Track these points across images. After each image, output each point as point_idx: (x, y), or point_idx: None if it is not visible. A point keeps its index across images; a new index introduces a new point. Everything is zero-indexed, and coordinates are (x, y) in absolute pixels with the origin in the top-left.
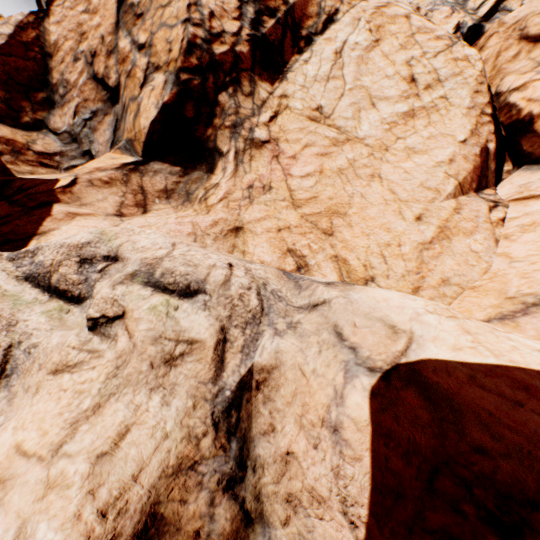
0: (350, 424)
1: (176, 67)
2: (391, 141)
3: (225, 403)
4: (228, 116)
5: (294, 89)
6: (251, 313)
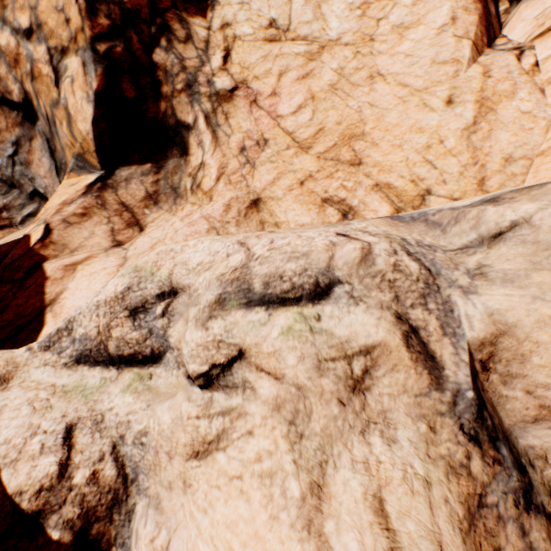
0: None
1: (87, 38)
2: (371, 27)
3: (473, 408)
4: (175, 76)
5: (232, 11)
6: (420, 282)
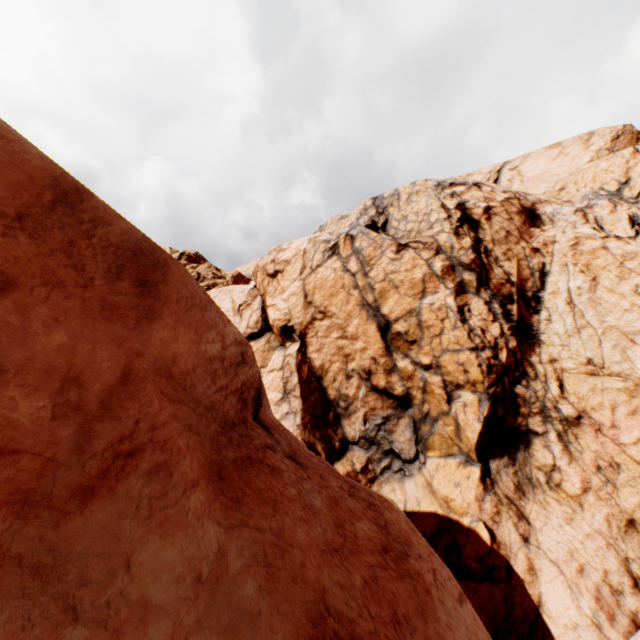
0: None
1: (484, 387)
2: None
3: None
4: (531, 403)
5: (555, 350)
6: None
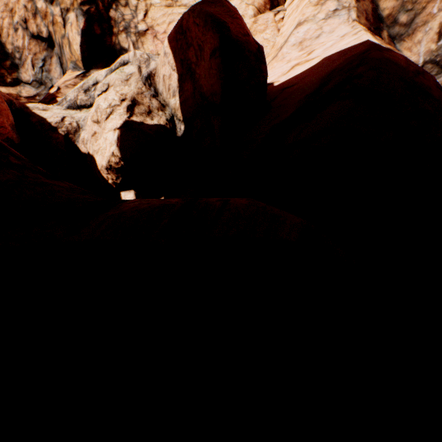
0: (166, 49)
1: (78, 4)
2: None
3: (145, 78)
4: (119, 24)
5: None
6: (146, 59)
